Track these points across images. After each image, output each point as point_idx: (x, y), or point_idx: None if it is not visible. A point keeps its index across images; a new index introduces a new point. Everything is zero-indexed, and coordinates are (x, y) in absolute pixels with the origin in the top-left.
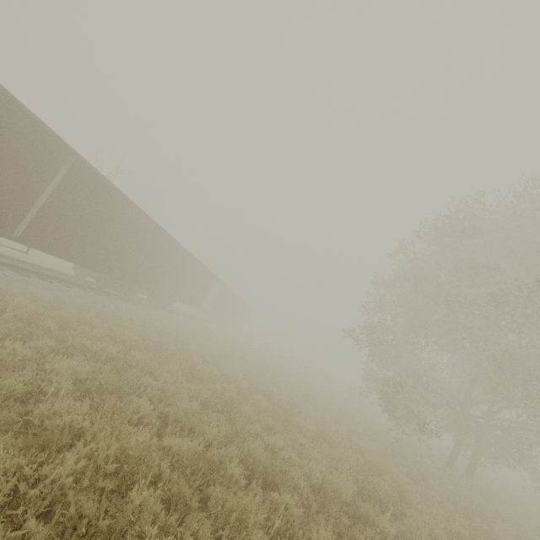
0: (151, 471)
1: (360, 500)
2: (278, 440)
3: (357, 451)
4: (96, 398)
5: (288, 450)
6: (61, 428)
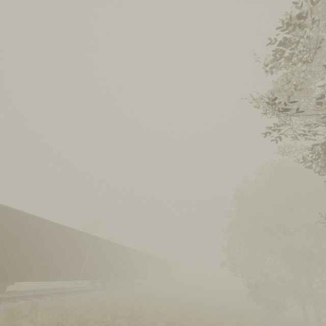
0: None
1: None
2: None
3: None
4: None
5: None
6: None
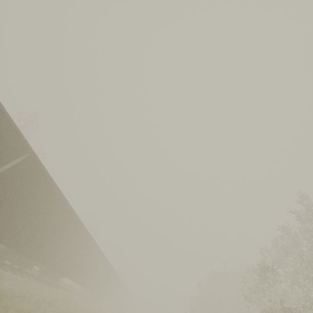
0: None
1: None
2: None
3: None
4: None
5: None
6: None
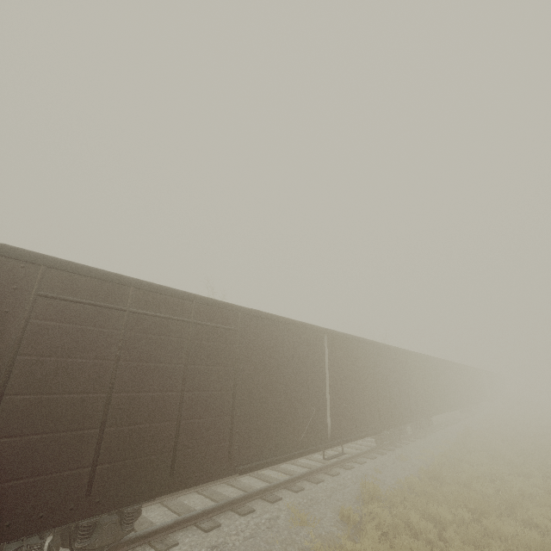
0: None
1: None
2: None
3: None
4: None
5: None
6: None
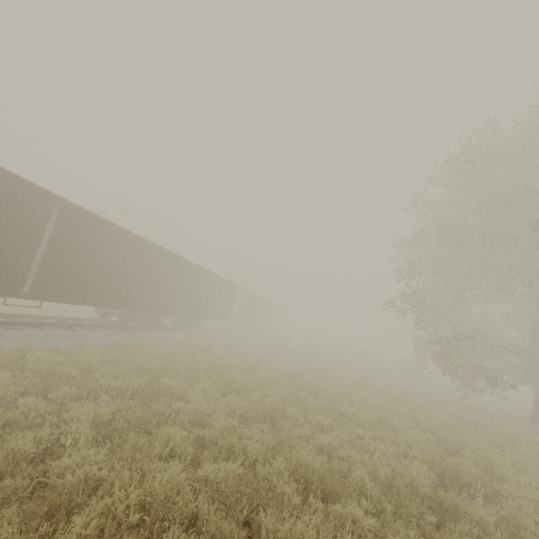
0: (183, 513)
1: (442, 490)
2: (332, 439)
3: (425, 430)
4: (116, 440)
5: (344, 448)
6: (71, 485)
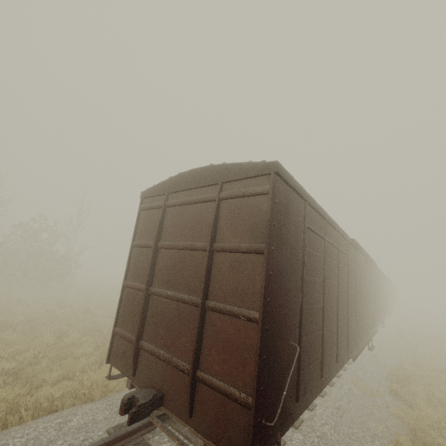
0: None
1: None
2: None
3: None
4: None
5: None
6: None
